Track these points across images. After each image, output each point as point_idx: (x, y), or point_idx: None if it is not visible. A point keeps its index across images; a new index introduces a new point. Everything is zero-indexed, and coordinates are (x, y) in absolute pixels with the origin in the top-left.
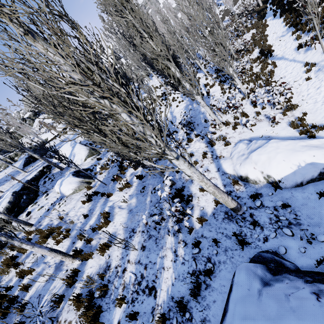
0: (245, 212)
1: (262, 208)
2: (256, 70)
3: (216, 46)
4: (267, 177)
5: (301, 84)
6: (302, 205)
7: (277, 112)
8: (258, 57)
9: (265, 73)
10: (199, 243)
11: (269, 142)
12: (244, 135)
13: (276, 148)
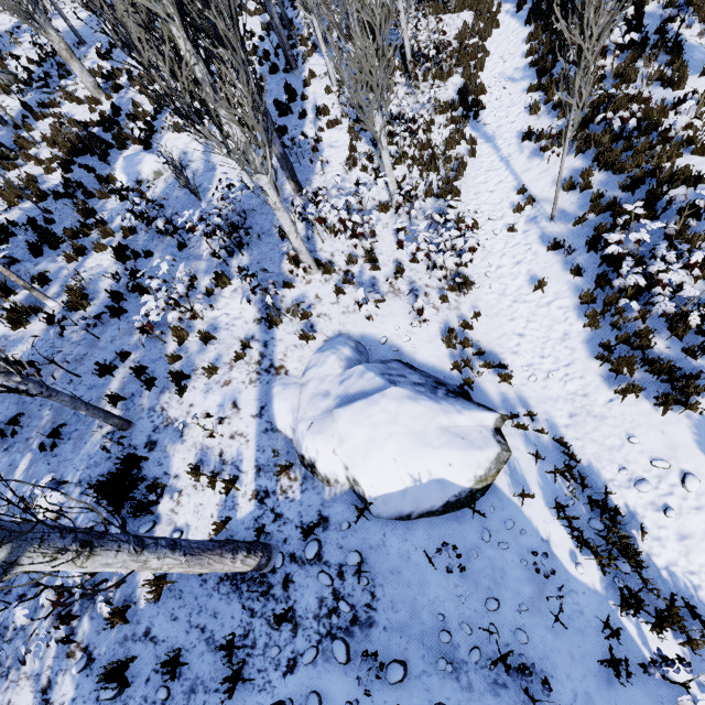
0: (276, 570)
1: (316, 566)
2: (438, 137)
3: (360, 30)
4: (352, 481)
5: (498, 234)
6: (393, 572)
7: (435, 285)
8: (453, 103)
9: (450, 158)
10: (129, 663)
11: (386, 391)
12: (353, 321)
13: (392, 418)
